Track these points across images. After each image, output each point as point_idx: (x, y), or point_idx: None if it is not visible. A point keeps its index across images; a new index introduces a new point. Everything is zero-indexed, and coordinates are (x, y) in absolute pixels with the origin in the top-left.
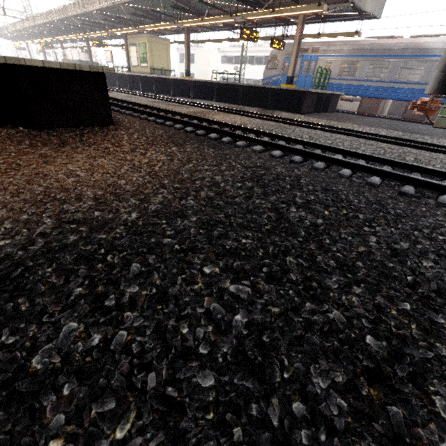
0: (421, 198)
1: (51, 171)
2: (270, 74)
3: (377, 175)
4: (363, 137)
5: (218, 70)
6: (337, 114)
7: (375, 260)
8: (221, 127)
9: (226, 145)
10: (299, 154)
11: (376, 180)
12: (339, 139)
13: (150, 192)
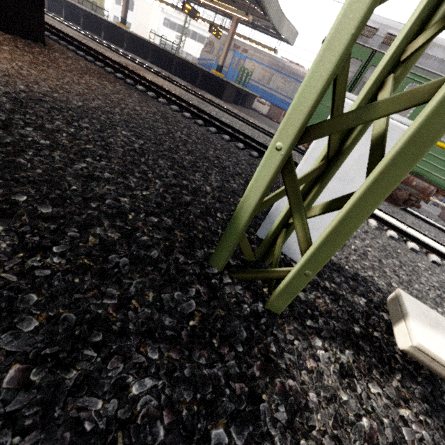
0: (260, 161)
1: (3, 60)
2: (206, 56)
3: (242, 143)
4: (255, 128)
5: (159, 31)
6: (251, 111)
7: (206, 155)
8: (150, 85)
9: (150, 98)
10: (202, 120)
11: (240, 145)
12: (236, 122)
13: (89, 98)
